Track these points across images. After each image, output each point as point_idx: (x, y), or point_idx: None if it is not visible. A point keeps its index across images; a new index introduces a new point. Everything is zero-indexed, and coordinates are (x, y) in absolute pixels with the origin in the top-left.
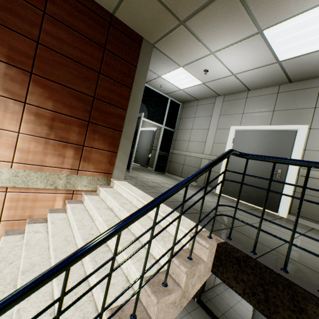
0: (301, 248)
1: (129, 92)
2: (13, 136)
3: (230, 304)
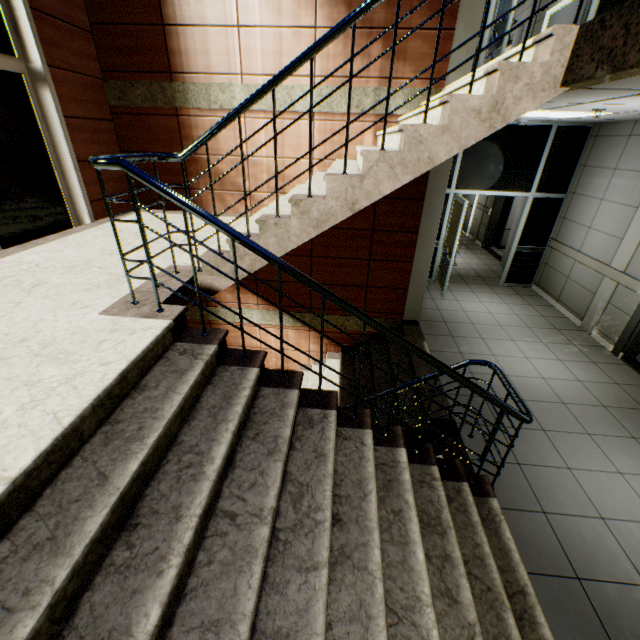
0: None
1: None
2: (311, 35)
3: None
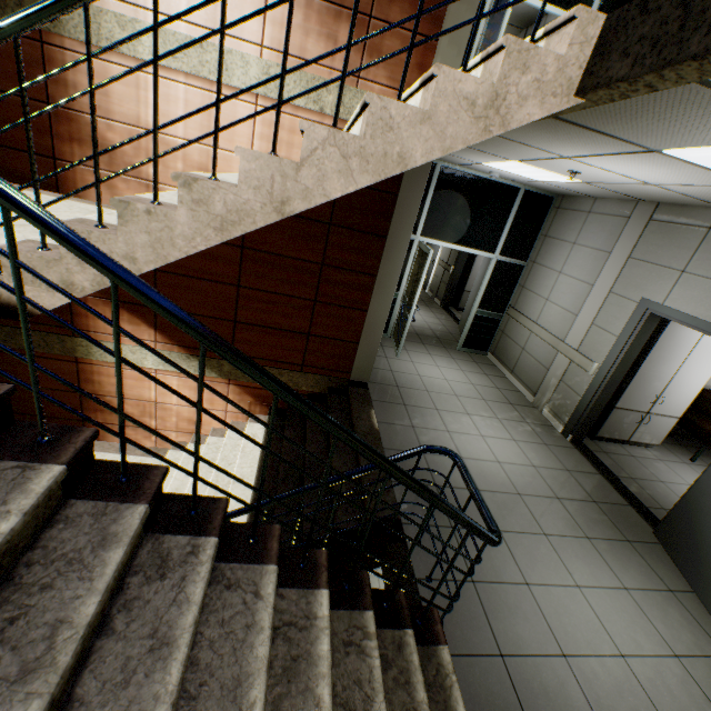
0: None
1: None
2: None
3: (661, 478)
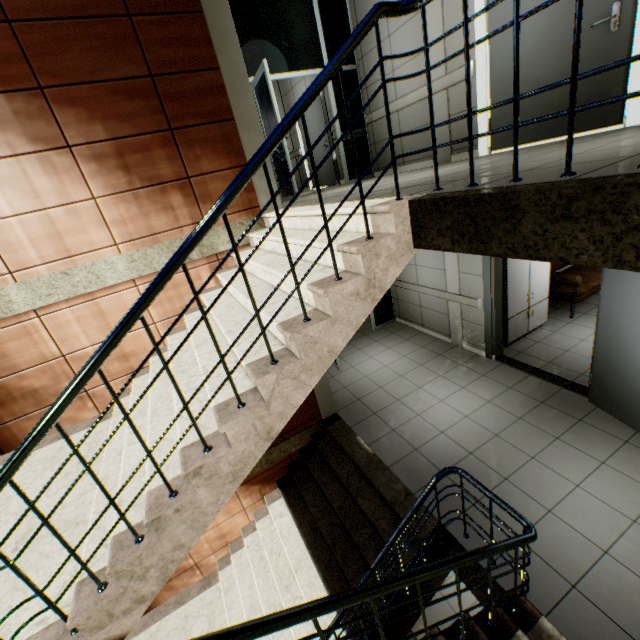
0: (530, 123)
1: (203, 23)
2: (92, 207)
3: (564, 348)
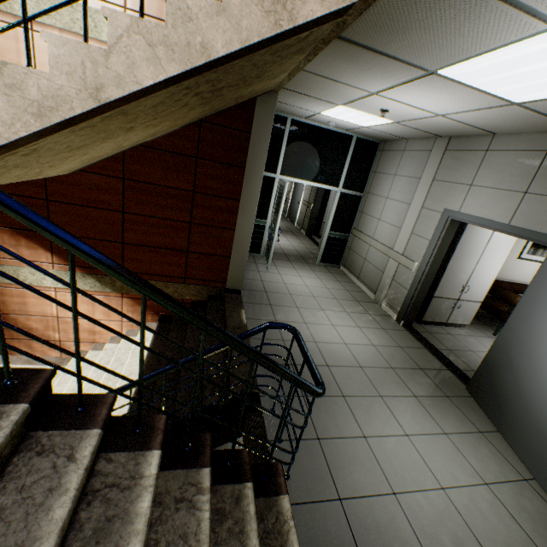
0: None
1: None
2: None
3: (471, 349)
